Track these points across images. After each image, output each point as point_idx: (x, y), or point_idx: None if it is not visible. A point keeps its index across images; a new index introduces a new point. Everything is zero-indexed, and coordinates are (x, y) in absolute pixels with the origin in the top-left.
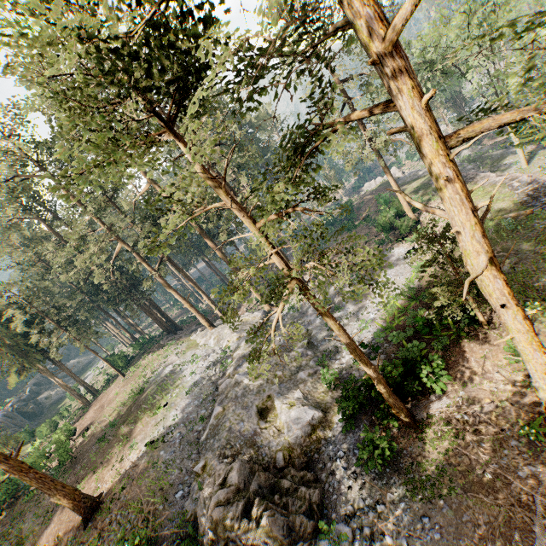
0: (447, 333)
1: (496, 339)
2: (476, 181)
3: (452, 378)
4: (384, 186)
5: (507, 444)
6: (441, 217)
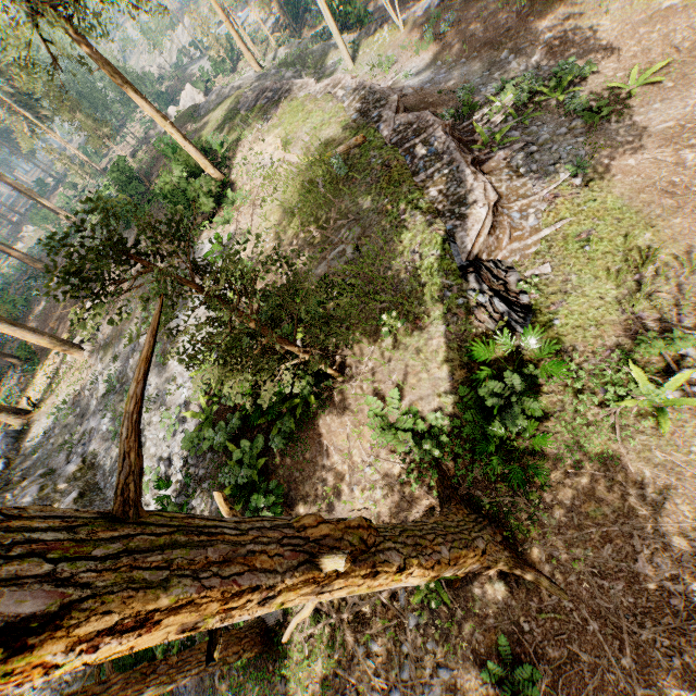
0: (291, 403)
1: (357, 398)
2: (293, 95)
3: (311, 501)
4: (180, 123)
5: (405, 628)
6: (257, 169)
